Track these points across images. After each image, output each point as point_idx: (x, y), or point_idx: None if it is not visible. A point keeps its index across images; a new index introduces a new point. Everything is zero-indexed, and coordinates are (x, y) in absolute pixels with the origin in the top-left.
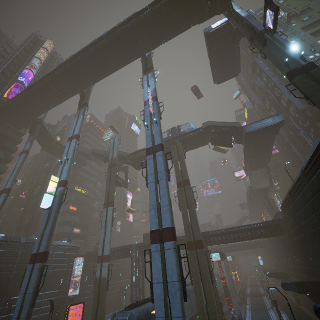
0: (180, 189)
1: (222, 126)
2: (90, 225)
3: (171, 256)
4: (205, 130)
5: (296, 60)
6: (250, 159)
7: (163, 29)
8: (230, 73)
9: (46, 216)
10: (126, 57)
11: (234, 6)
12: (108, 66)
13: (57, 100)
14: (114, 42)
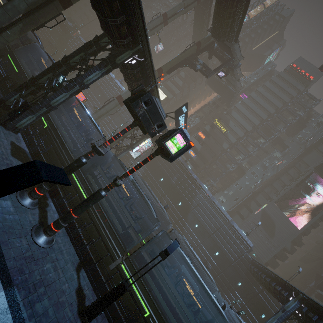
0: None
1: None
2: (211, 164)
3: None
4: None
5: None
6: None
7: None
8: None
9: None
10: None
11: None
12: None
13: (204, 18)
14: None
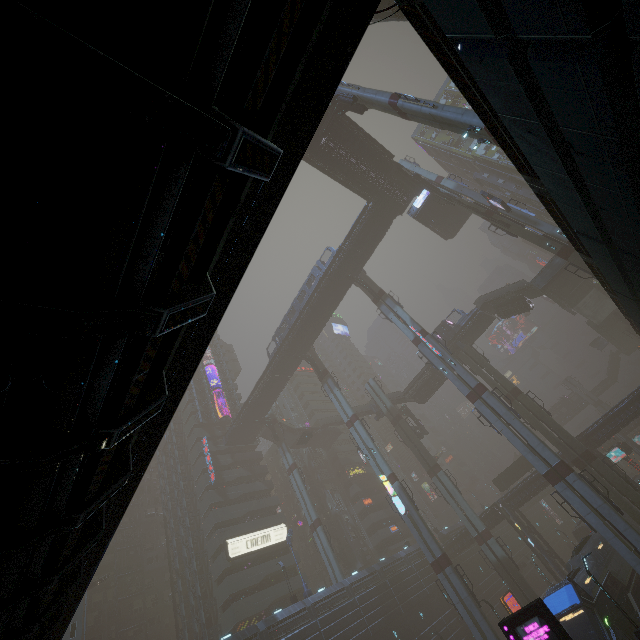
0: (514, 405)
1: (504, 295)
2: None
3: (581, 486)
4: (482, 309)
5: (557, 237)
6: (564, 299)
7: (367, 247)
8: (461, 220)
9: (407, 521)
10: (340, 296)
11: (428, 175)
12: (325, 316)
13: (284, 385)
14: (325, 293)
